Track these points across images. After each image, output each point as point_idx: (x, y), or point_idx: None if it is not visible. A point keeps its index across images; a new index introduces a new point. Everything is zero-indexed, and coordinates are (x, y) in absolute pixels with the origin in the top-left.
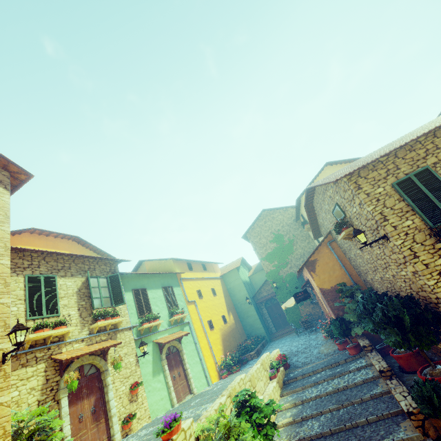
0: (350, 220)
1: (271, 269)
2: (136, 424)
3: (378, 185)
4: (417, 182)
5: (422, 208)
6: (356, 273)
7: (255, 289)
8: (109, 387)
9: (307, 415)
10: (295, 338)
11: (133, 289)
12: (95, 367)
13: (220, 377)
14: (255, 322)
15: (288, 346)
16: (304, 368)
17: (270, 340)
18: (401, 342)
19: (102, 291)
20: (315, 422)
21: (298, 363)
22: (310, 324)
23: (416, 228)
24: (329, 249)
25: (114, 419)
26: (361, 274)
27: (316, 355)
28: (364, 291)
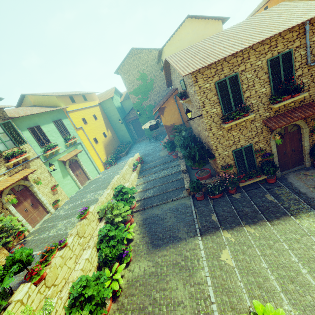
0: (188, 93)
1: (137, 101)
2: (61, 202)
3: (208, 81)
4: (228, 84)
5: (223, 102)
6: (186, 117)
7: (125, 111)
8: (37, 193)
9: (149, 188)
10: (148, 144)
11: (28, 128)
12: (22, 185)
13: (105, 168)
14: (125, 134)
15: (144, 150)
16: (151, 164)
17: (134, 143)
18: (192, 165)
19: (1, 137)
20: (151, 191)
21: (148, 161)
22: (157, 138)
23: (217, 114)
24: (174, 100)
25: (47, 205)
26: (188, 119)
27: (157, 157)
28: (187, 128)
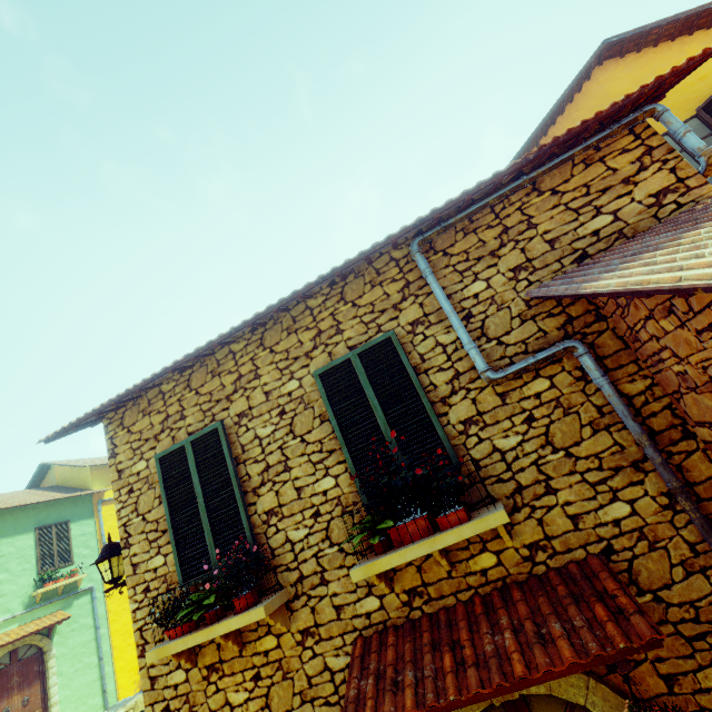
0: None
1: None
2: None
3: (142, 453)
4: (191, 461)
5: (180, 531)
6: None
7: None
8: None
9: None
10: None
11: None
12: None
13: None
14: None
15: None
16: None
17: None
18: None
19: None
20: None
21: None
22: None
23: (166, 578)
24: None
25: None
26: None
27: None
28: None
